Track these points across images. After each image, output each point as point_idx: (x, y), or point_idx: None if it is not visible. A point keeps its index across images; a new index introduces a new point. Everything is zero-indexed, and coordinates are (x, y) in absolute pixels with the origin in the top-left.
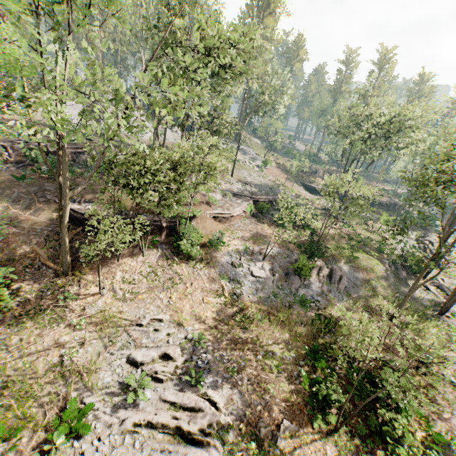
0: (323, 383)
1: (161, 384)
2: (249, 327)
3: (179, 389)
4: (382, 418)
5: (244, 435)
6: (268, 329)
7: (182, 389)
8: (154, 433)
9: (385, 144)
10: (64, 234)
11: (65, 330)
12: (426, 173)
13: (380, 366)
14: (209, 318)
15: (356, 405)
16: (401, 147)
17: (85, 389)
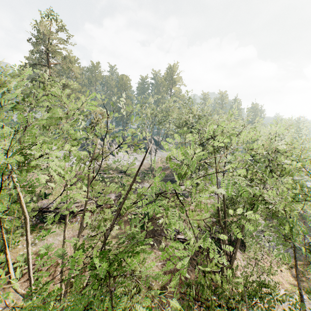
0: None
1: None
2: None
3: None
4: None
5: None
6: None
7: None
8: None
9: None
10: (233, 262)
11: None
12: None
13: None
14: (294, 280)
15: None
16: None
17: None
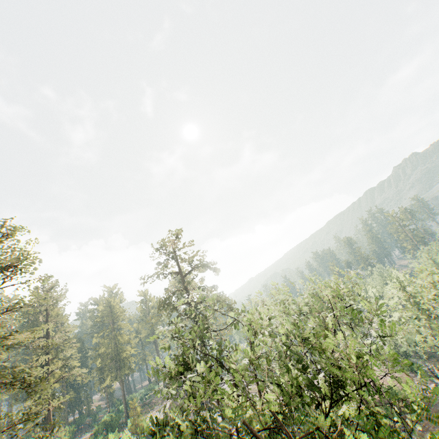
0: None
1: None
2: None
3: None
4: None
5: None
6: None
7: None
8: None
9: None
10: None
11: None
12: None
13: None
14: None
15: None
16: None
17: None
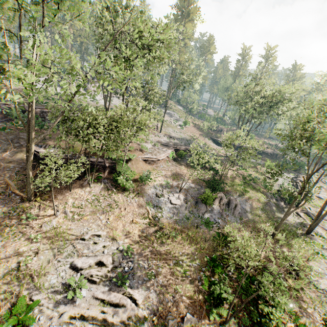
0: (217, 285)
1: (95, 285)
2: (166, 241)
3: (109, 289)
4: (261, 312)
5: (156, 326)
6: (180, 243)
7: (110, 289)
8: (85, 324)
9: (268, 111)
10: (28, 170)
11: (25, 242)
12: (294, 130)
13: (262, 272)
14: (137, 234)
15: (243, 302)
16: (279, 114)
17: (35, 288)
